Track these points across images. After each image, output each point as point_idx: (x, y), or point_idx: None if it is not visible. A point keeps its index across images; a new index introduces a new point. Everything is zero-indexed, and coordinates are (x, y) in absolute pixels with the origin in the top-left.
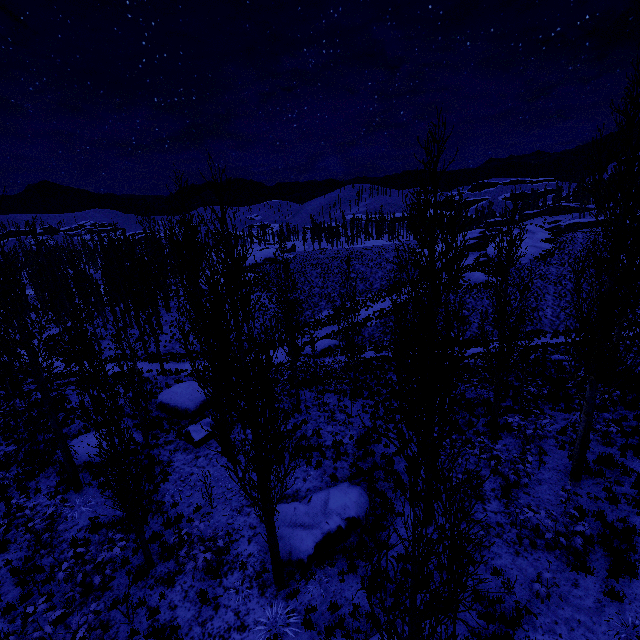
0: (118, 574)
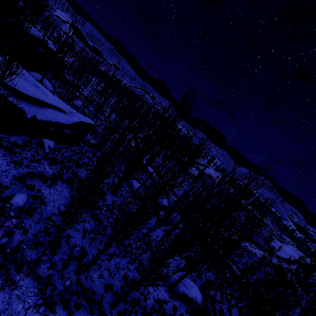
0: (133, 233)
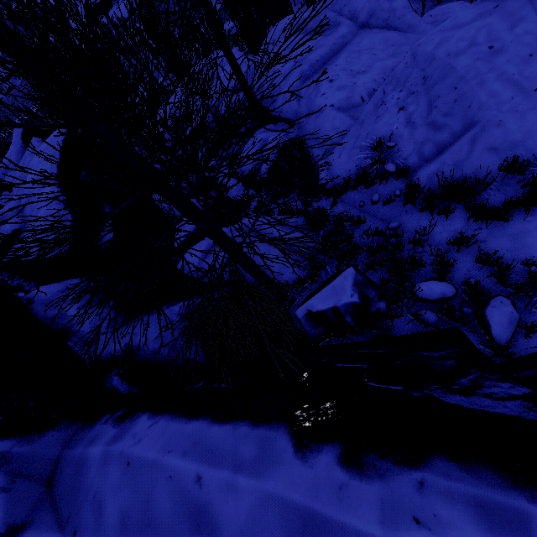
0: None
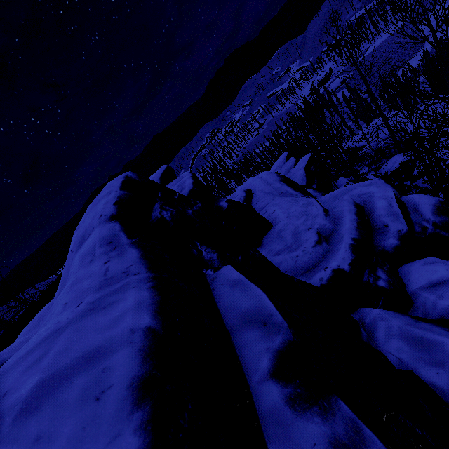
0: None
